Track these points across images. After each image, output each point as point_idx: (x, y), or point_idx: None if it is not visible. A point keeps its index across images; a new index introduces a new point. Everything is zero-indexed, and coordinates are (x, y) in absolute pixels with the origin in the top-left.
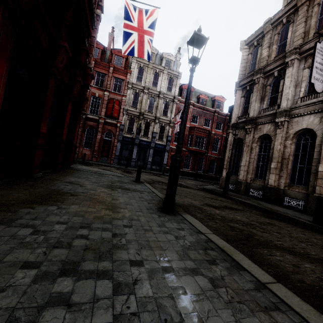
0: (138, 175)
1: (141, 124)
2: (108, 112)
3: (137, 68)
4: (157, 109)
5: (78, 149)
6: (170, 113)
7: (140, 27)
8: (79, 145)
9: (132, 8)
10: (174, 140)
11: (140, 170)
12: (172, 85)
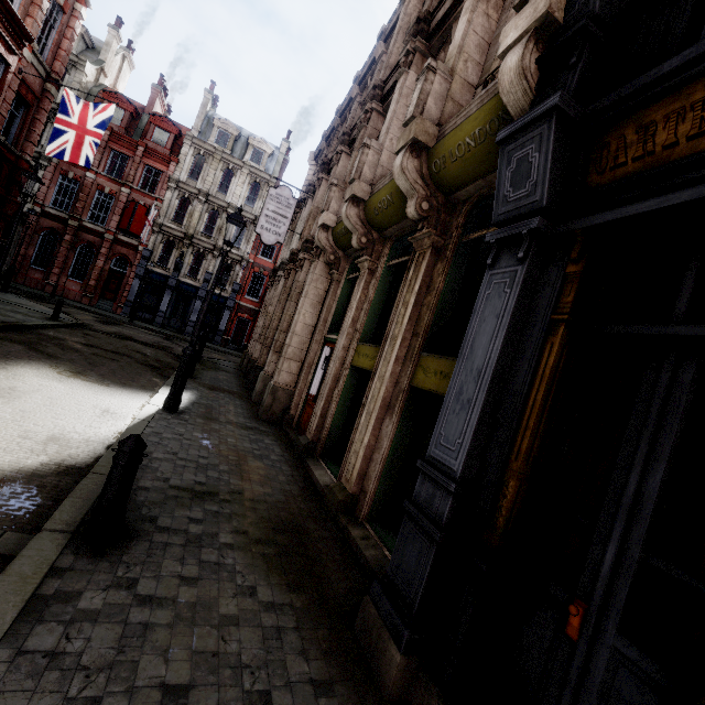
0: (54, 311)
1: (187, 255)
2: (124, 223)
3: (193, 156)
4: (221, 232)
5: (59, 279)
6: (246, 244)
7: (82, 126)
8: (62, 272)
9: (75, 100)
10: (249, 291)
11: (59, 306)
12: (258, 195)
